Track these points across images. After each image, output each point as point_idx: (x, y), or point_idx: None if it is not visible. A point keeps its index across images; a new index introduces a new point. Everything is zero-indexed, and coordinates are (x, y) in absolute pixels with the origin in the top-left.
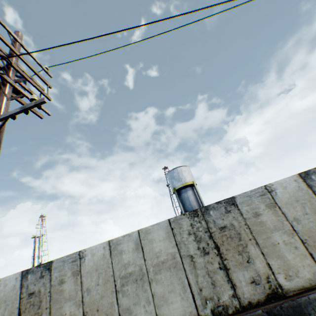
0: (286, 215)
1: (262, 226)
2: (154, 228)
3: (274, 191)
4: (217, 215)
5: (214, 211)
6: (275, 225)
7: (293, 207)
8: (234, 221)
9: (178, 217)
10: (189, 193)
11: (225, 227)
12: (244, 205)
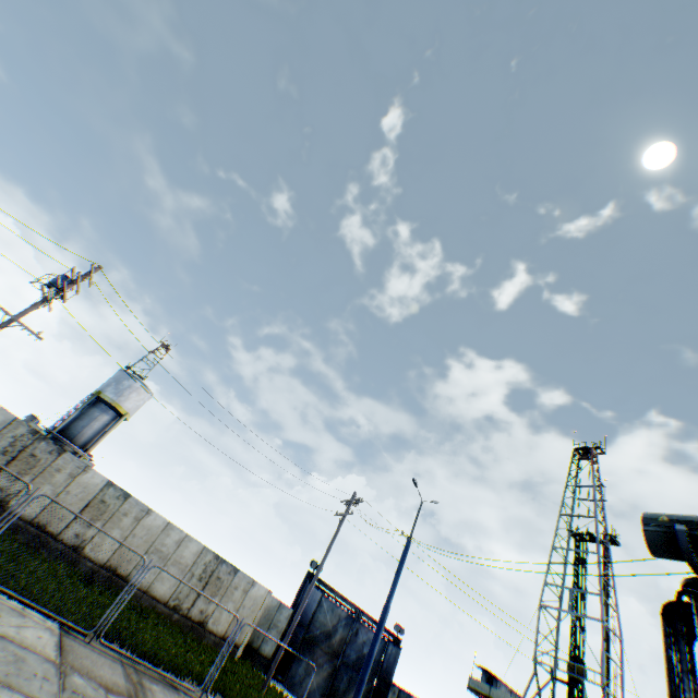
0: (70, 486)
1: (52, 477)
2: (4, 411)
3: (87, 473)
4: (44, 448)
5: (47, 444)
6: (57, 483)
7: (79, 488)
8: (45, 460)
9: (26, 424)
10: (104, 418)
11: (37, 456)
12: (64, 460)
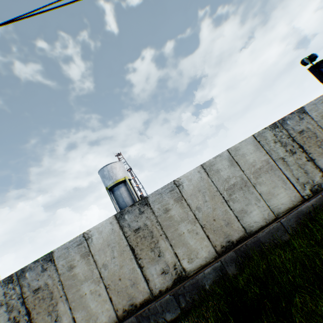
0: (97, 262)
1: (74, 279)
2: None
3: (91, 238)
4: (33, 276)
5: (30, 272)
6: (86, 276)
7: (105, 252)
8: (49, 280)
9: None
10: (122, 190)
11: (39, 288)
12: (61, 259)
